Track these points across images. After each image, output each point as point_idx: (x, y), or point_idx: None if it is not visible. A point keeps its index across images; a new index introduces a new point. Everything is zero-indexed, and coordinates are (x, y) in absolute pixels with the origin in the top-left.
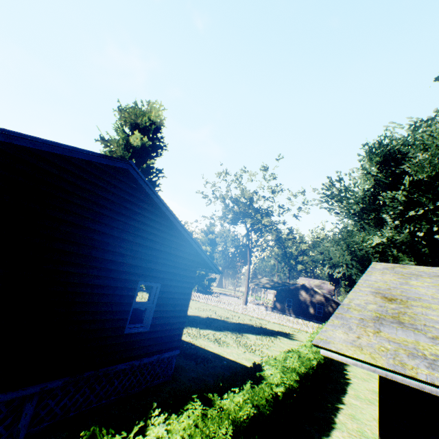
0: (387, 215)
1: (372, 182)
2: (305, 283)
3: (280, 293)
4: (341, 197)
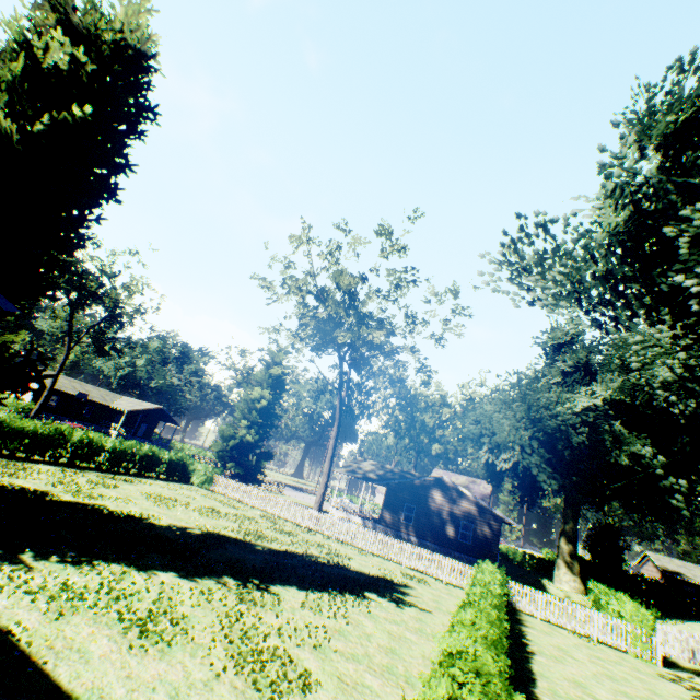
0: (688, 276)
1: (630, 217)
2: (443, 476)
3: (393, 491)
4: (544, 268)
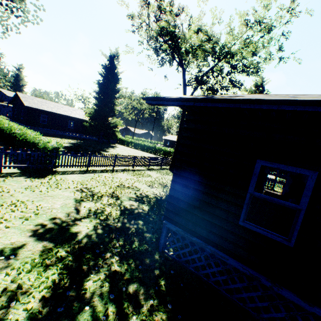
0: None
1: None
2: None
3: None
4: None
